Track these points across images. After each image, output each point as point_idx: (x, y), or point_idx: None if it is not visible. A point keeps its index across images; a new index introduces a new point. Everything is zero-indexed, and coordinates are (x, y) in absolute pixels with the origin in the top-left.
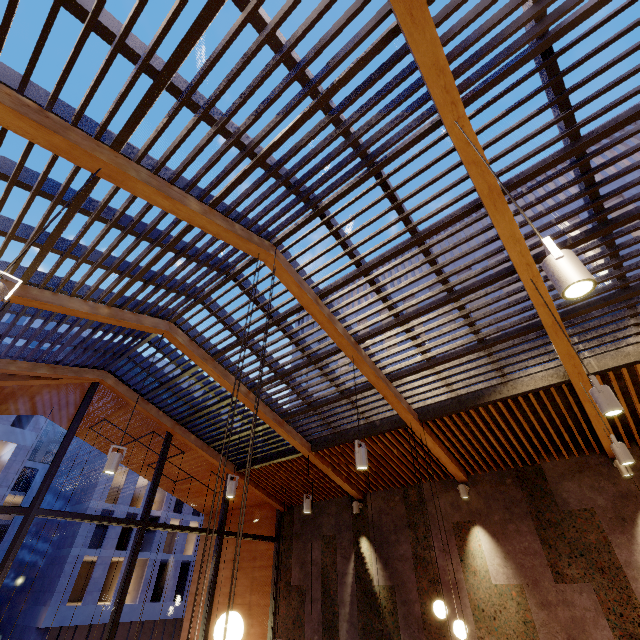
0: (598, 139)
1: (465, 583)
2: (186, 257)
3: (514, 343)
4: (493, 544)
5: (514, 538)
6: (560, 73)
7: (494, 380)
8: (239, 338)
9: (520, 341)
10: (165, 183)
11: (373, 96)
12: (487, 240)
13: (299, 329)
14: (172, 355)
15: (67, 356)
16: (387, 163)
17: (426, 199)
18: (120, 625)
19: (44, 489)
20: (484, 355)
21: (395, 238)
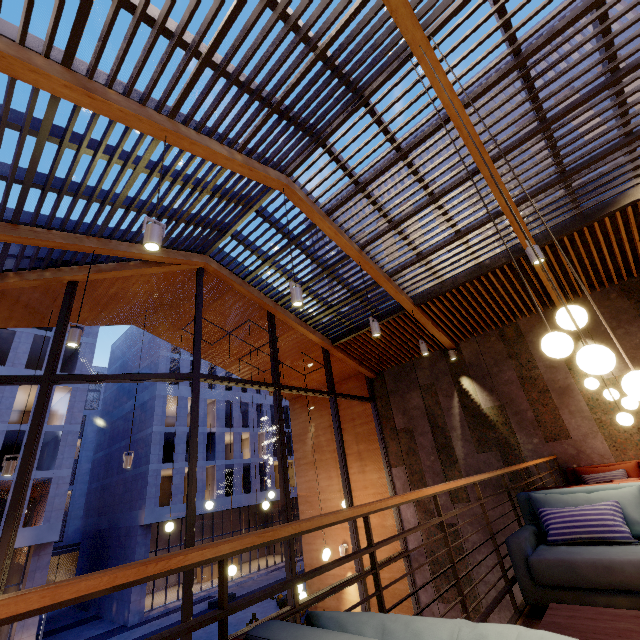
0: None
1: (576, 385)
2: (331, 69)
3: None
4: None
5: (624, 339)
6: None
7: (627, 184)
8: (358, 185)
9: None
10: None
11: None
12: None
13: (431, 157)
14: (277, 224)
15: (179, 236)
16: None
17: None
18: (201, 519)
19: (198, 358)
20: (630, 151)
21: None
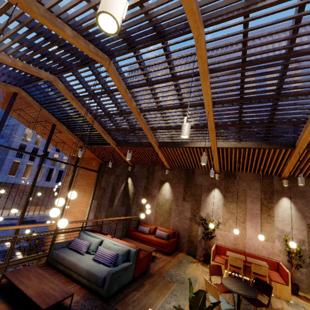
0: (250, 65)
1: (157, 196)
2: (64, 50)
3: (198, 130)
4: (170, 188)
5: (177, 188)
6: (247, 29)
7: (188, 140)
8: (89, 94)
9: (200, 130)
10: (53, 16)
11: (164, 7)
12: (199, 89)
13: (117, 99)
14: (56, 91)
15: None
16: (167, 39)
17: (180, 62)
18: None
19: None
20: None
21: (164, 75)
